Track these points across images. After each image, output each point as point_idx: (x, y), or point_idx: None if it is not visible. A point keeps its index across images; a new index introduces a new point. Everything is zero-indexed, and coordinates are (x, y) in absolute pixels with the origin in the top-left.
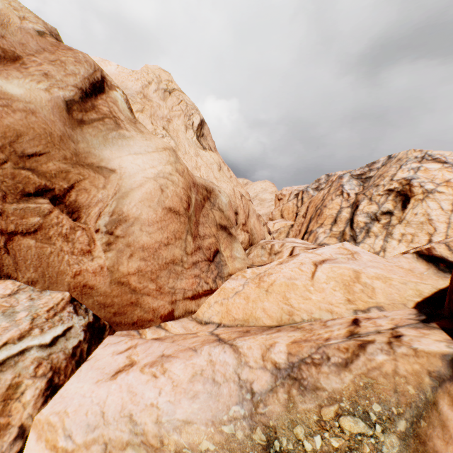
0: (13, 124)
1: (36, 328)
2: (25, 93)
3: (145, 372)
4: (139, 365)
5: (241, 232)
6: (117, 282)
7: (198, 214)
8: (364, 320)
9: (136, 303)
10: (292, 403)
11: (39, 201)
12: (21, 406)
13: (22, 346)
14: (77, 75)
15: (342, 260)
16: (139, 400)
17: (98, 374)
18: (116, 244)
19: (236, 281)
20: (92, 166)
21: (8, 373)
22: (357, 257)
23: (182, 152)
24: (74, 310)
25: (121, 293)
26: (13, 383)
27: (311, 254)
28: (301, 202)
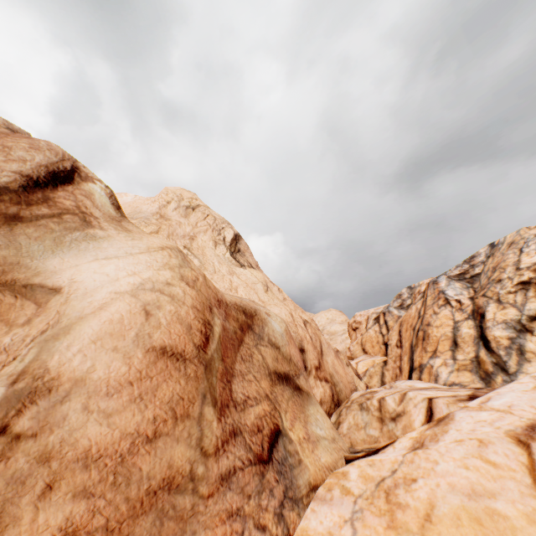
0: None
1: None
2: None
3: None
4: None
5: (316, 382)
6: None
7: (231, 355)
8: None
9: None
10: None
11: None
12: None
13: None
14: (28, 161)
15: None
16: None
17: None
18: (8, 460)
19: (329, 507)
20: (13, 286)
21: None
22: None
23: (210, 271)
24: None
25: None
26: None
27: (483, 412)
28: (386, 326)
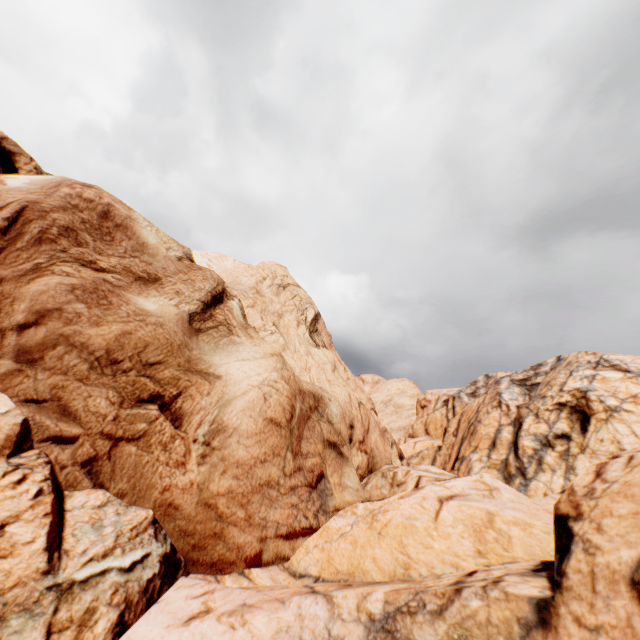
0: (144, 335)
1: (119, 547)
2: (158, 308)
3: (222, 621)
4: (215, 612)
5: (357, 452)
6: (204, 503)
7: (302, 426)
8: (481, 571)
9: (220, 534)
10: None
11: (149, 407)
12: (92, 638)
13: (104, 565)
14: (202, 290)
15: (475, 496)
16: None
17: (169, 618)
18: (211, 457)
19: (343, 518)
20: (200, 372)
21: (89, 593)
22: (495, 495)
23: (292, 350)
24: (155, 533)
25: (206, 518)
26: (90, 607)
27: (438, 486)
28: (453, 412)
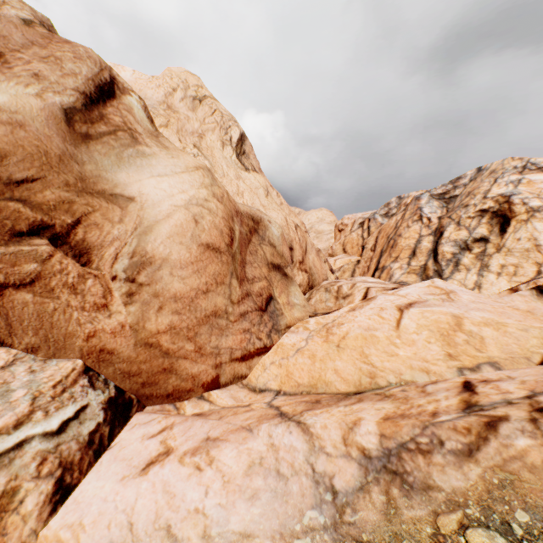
0: None
1: (38, 410)
2: (9, 100)
3: (185, 463)
4: (177, 453)
5: (298, 272)
6: (144, 344)
7: (244, 251)
8: (481, 384)
9: (170, 369)
10: (394, 509)
11: (34, 242)
12: (20, 520)
13: (19, 437)
14: (78, 75)
15: (434, 302)
16: (179, 505)
17: (124, 467)
18: (140, 294)
19: (296, 335)
20: (103, 194)
21: None
22: (454, 298)
23: (220, 175)
24: (90, 383)
25: (150, 357)
26: (7, 489)
27: (392, 296)
28: (368, 232)
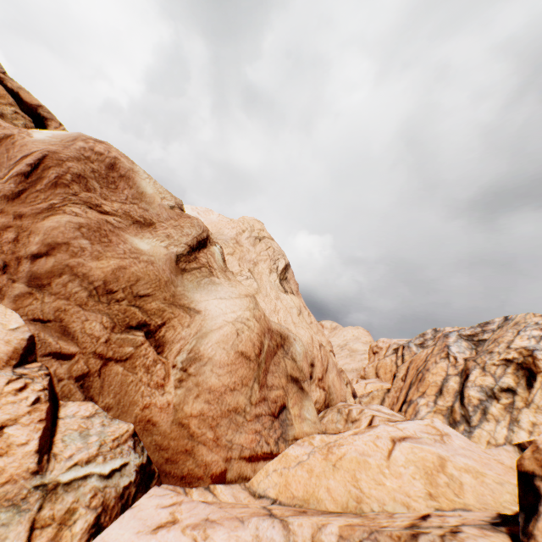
0: (137, 271)
1: (101, 455)
2: (150, 248)
3: (186, 533)
4: (181, 524)
5: (316, 388)
6: (179, 423)
7: (269, 361)
8: (435, 516)
9: (190, 451)
10: None
11: (137, 333)
12: (70, 536)
13: (87, 470)
14: (189, 235)
15: (427, 440)
16: None
17: (140, 524)
18: (187, 381)
19: (301, 447)
20: (183, 306)
21: (70, 495)
22: (446, 440)
23: (263, 294)
24: (133, 445)
25: (179, 436)
26: (71, 508)
27: (391, 427)
28: (402, 359)
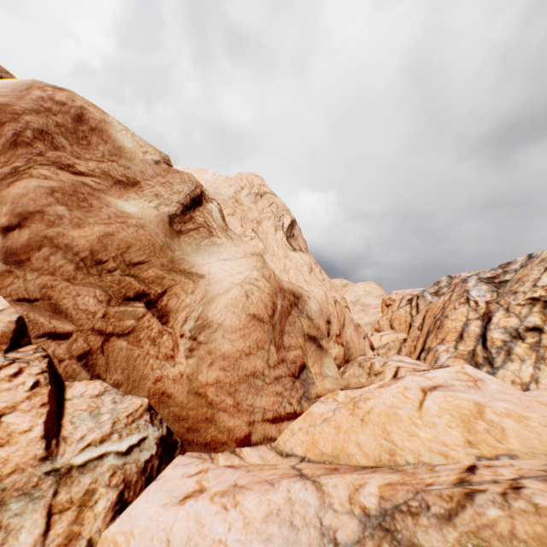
0: (126, 237)
1: (116, 432)
2: (138, 210)
3: (215, 502)
4: (209, 492)
5: (334, 345)
6: (195, 392)
7: (283, 321)
8: (483, 468)
9: (211, 419)
10: None
11: (136, 305)
12: (93, 516)
13: (102, 450)
14: (181, 192)
15: (460, 387)
16: (207, 533)
17: (166, 496)
18: (198, 350)
19: (325, 404)
20: (184, 272)
21: (87, 476)
22: (480, 386)
23: (271, 254)
24: (150, 419)
25: (197, 405)
26: (89, 489)
27: (419, 377)
28: (416, 309)
